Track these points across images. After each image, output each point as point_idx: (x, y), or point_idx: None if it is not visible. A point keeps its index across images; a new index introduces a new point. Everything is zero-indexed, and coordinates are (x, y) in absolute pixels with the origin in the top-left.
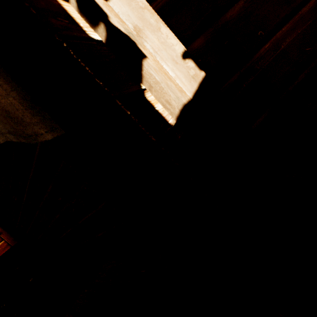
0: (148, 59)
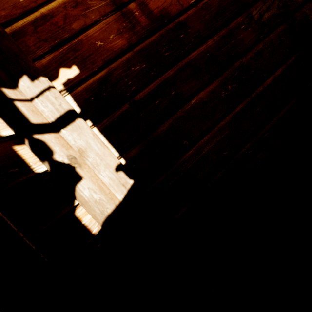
0: (83, 180)
